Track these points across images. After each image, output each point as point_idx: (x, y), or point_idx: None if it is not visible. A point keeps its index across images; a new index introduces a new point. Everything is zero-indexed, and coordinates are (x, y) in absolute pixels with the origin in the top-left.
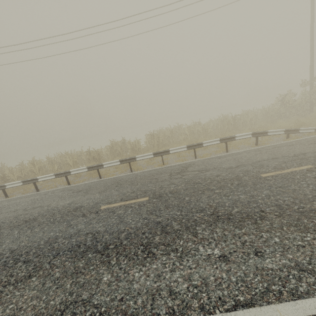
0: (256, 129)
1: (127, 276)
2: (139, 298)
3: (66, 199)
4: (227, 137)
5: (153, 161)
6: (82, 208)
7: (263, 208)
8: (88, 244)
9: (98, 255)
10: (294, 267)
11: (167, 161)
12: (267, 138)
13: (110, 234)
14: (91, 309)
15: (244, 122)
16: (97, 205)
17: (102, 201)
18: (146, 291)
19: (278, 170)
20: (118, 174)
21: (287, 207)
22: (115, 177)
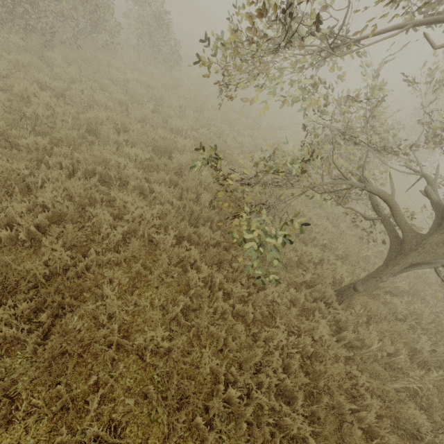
0: None
1: None
2: None
3: None
4: None
5: None
6: None
7: None
8: None
9: None
10: None
11: None
12: None
13: None
14: None
15: None
16: None
17: None
18: None
19: None
20: None
21: None
22: None
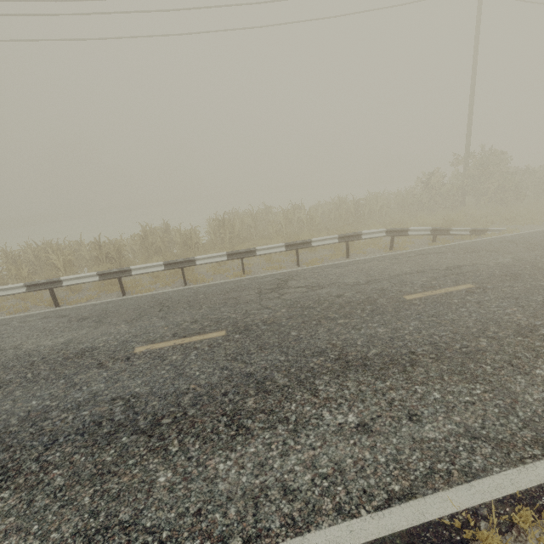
0: (389, 223)
1: (203, 471)
2: (232, 506)
3: (57, 334)
4: (350, 234)
5: (224, 267)
6: (94, 351)
7: (413, 347)
8: (117, 418)
9: (142, 437)
10: (463, 434)
11: (249, 269)
12: (405, 240)
13: (161, 399)
14: (140, 538)
15: (370, 211)
16: (126, 346)
17: (135, 337)
18: (243, 492)
19: (428, 289)
20: (160, 287)
21: (445, 346)
22: (154, 293)
